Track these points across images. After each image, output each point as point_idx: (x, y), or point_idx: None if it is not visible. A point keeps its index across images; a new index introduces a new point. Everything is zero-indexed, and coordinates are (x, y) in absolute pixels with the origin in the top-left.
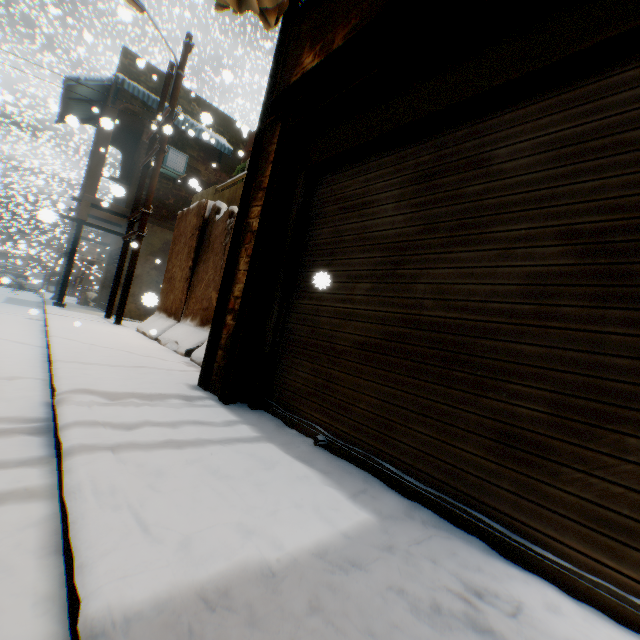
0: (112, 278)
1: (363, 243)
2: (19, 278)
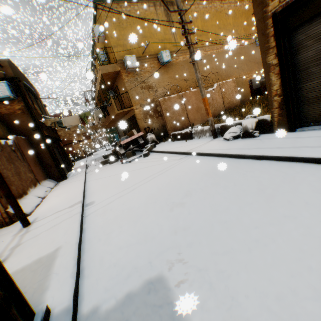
0: None
1: None
2: None
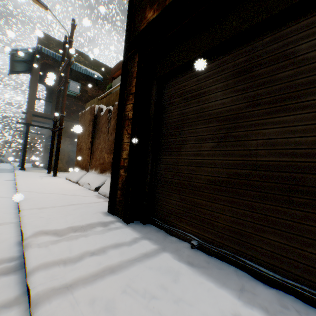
0: (48, 151)
1: (203, 118)
2: (0, 157)
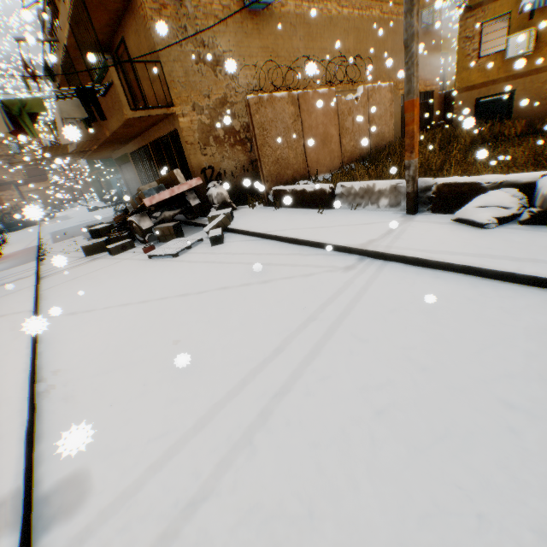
0: None
1: None
2: None
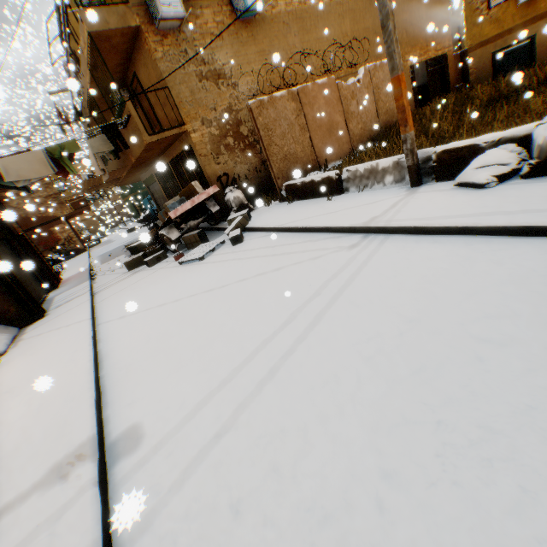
0: None
1: None
2: None
